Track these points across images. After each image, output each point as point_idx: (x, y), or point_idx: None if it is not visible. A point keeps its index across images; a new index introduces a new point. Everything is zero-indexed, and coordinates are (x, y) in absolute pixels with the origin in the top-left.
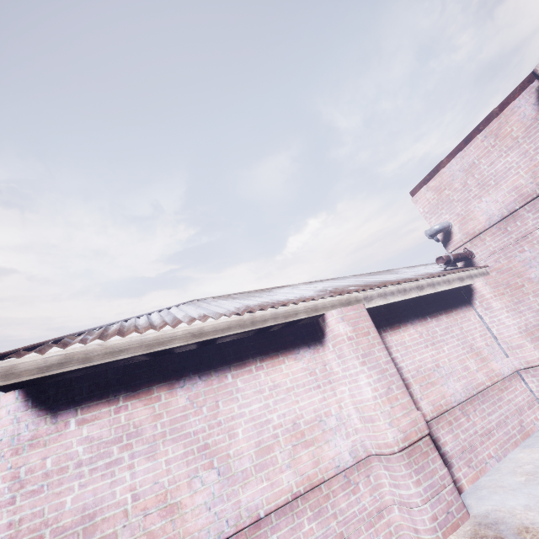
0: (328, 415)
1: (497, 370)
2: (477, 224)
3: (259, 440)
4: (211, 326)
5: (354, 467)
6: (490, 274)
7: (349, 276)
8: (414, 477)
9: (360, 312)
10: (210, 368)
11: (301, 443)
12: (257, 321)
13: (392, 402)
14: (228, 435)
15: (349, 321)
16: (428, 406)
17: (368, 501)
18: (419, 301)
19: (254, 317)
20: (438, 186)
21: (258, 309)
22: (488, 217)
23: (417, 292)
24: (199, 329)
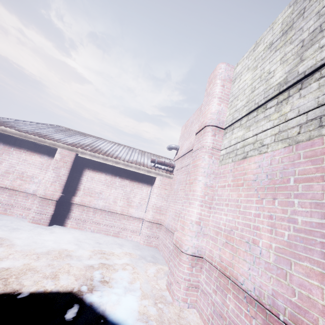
0: (36, 178)
1: (131, 212)
2: (180, 153)
3: (8, 169)
4: (10, 131)
5: (32, 195)
6: (172, 179)
7: (138, 150)
8: (38, 205)
9: (71, 155)
10: (8, 143)
11: (20, 178)
12: (27, 137)
13: (52, 185)
14: (0, 163)
15: (62, 155)
16: (79, 200)
17: (28, 204)
18: (121, 169)
19: (28, 135)
20: (186, 125)
21: (28, 133)
22: (182, 151)
23: (113, 163)
24: (5, 129)
